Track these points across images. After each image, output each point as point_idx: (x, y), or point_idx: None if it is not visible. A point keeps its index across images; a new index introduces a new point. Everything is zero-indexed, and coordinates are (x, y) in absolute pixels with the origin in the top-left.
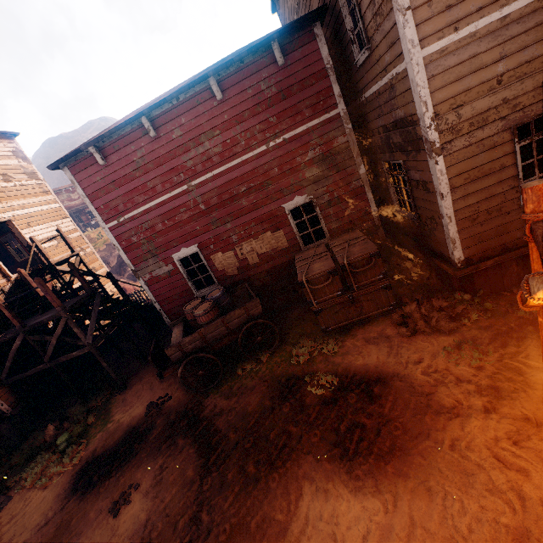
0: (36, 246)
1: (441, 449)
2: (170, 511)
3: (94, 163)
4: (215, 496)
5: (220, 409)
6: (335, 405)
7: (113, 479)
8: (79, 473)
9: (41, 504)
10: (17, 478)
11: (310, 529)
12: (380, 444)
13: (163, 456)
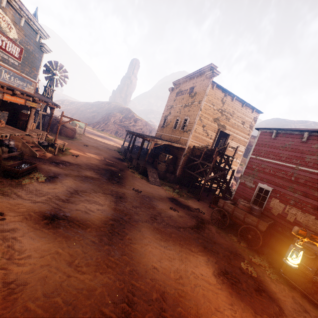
0: (227, 145)
1: (254, 317)
2: (178, 221)
3: (270, 135)
4: (187, 231)
5: (211, 230)
6: (242, 273)
7: (176, 205)
8: (172, 198)
9: (163, 193)
10: (164, 186)
11: (195, 257)
12: (237, 289)
13: (187, 216)
